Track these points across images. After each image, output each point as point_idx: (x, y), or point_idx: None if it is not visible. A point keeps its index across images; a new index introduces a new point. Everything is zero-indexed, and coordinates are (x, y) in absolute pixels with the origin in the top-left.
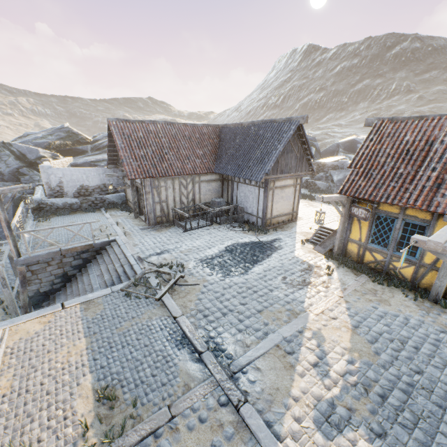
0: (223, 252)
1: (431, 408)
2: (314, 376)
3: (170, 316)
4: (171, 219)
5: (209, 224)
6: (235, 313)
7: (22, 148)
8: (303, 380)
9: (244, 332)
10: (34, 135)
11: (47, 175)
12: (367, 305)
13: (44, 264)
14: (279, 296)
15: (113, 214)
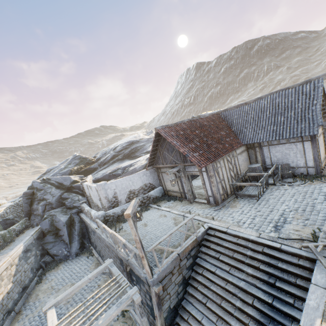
0: None
1: None
2: None
3: None
4: (228, 194)
5: (266, 187)
6: None
7: (58, 179)
8: None
9: None
10: (56, 168)
11: (104, 191)
12: None
13: (169, 275)
14: None
15: (166, 206)
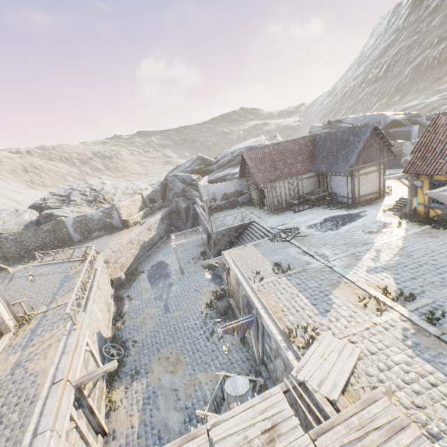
0: (322, 221)
1: (430, 269)
2: (370, 261)
3: (296, 247)
4: (284, 207)
5: (311, 207)
6: (330, 245)
7: (183, 176)
8: (363, 262)
9: (335, 250)
10: (183, 166)
11: (207, 190)
12: (419, 239)
13: (222, 235)
14: (358, 238)
15: (245, 208)
